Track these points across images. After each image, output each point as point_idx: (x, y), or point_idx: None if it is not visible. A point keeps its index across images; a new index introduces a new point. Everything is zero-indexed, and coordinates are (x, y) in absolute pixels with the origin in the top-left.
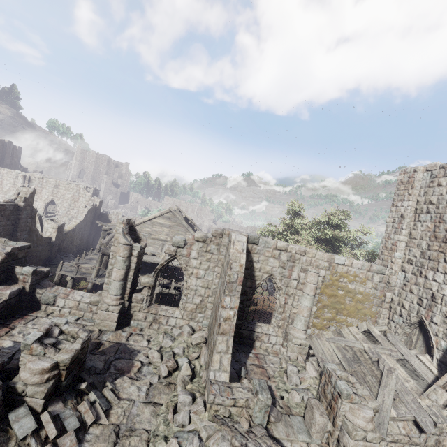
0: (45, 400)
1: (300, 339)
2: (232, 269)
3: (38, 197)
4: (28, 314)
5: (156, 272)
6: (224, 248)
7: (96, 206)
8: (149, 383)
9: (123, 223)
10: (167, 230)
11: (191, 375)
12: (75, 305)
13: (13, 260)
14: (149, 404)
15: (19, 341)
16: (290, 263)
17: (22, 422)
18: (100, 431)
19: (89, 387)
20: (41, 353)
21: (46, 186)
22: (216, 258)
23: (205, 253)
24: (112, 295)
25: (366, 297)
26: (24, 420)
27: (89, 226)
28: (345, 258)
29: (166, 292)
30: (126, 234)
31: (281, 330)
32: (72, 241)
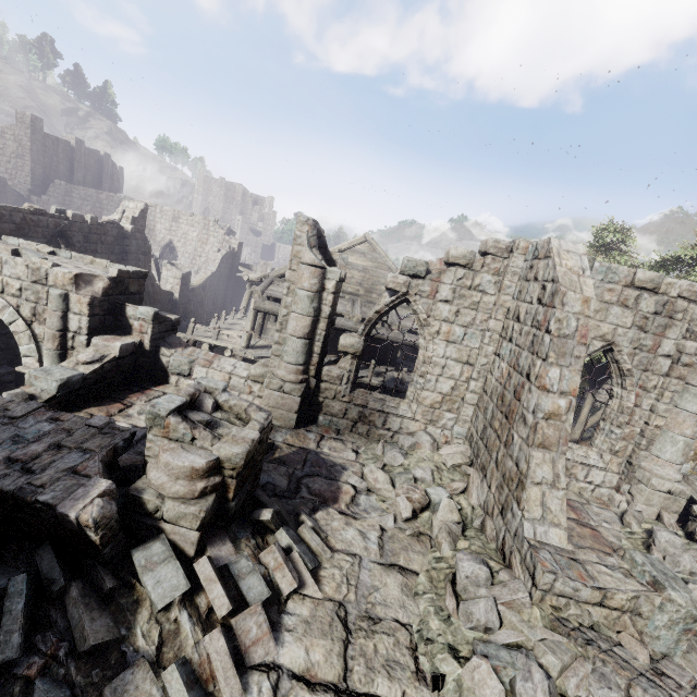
0: (199, 534)
1: (670, 481)
2: (566, 306)
3: (151, 236)
4: (152, 388)
5: (368, 326)
6: (513, 279)
7: (233, 251)
8: (378, 527)
9: (309, 223)
10: (360, 276)
11: (460, 523)
12: (223, 380)
13: (122, 295)
14: (392, 568)
15: (140, 426)
16: (661, 319)
17: (159, 574)
18: (309, 612)
19: (276, 520)
20: (186, 438)
21: (161, 219)
22: (492, 303)
23: (469, 292)
24: (289, 364)
25: None
26: (164, 570)
27: (225, 283)
28: None
29: (360, 381)
30: (313, 246)
31: (618, 459)
32: (202, 303)
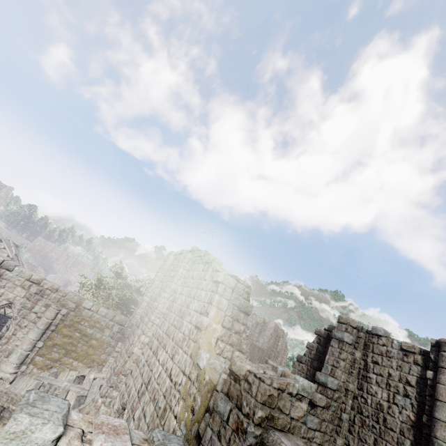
0: None
1: (5, 372)
2: None
3: None
4: None
5: None
6: None
7: None
8: None
9: None
10: None
11: None
12: None
13: None
14: None
15: None
16: (38, 296)
17: None
18: None
19: None
20: None
21: None
22: None
23: None
24: None
25: (100, 343)
26: None
27: None
28: (93, 304)
29: None
30: None
31: None
32: None
